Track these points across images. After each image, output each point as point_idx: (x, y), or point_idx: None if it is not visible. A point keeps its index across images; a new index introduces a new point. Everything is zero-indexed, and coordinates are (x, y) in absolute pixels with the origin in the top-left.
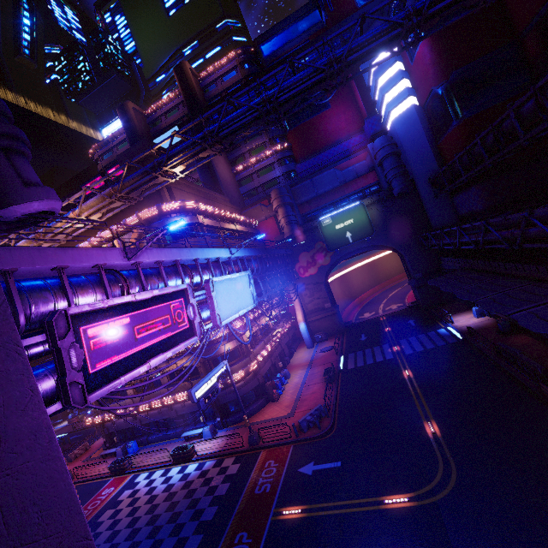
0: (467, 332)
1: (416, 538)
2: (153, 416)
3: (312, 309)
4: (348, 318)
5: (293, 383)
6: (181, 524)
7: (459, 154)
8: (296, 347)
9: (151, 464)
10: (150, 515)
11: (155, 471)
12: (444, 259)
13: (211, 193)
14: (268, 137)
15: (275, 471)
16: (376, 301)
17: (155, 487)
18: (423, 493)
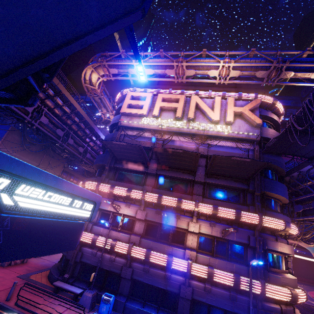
0: None
1: None
2: (154, 277)
3: None
4: None
5: None
6: None
7: None
8: None
9: None
10: None
11: None
12: None
13: None
14: None
15: None
16: None
17: None
18: None
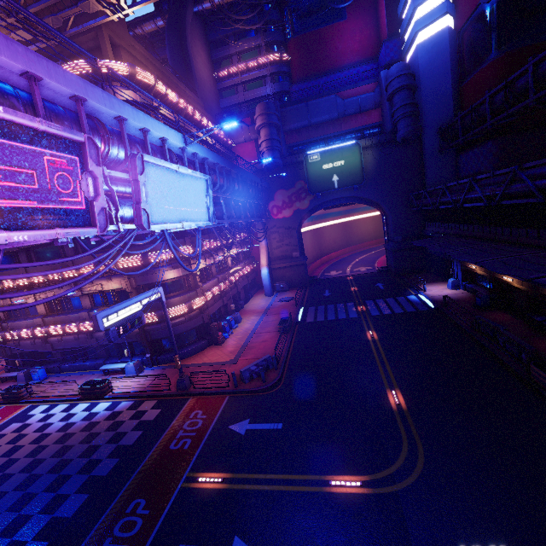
0: (441, 302)
1: (368, 540)
2: (68, 342)
3: (279, 256)
4: (314, 273)
5: (243, 328)
6: (66, 476)
7: (494, 90)
8: (254, 293)
9: (55, 396)
10: (31, 458)
11: (57, 404)
12: (430, 225)
13: (181, 85)
14: (265, 40)
15: (200, 424)
16: (344, 262)
17: (50, 424)
18: (381, 478)
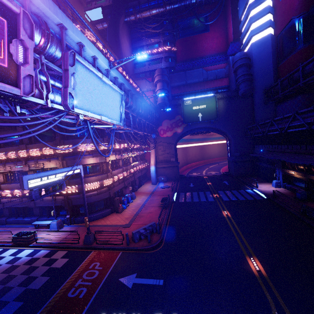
0: (270, 195)
1: None
2: (15, 203)
3: (162, 160)
4: (182, 173)
5: (136, 203)
6: None
7: (305, 62)
8: (144, 182)
9: None
10: None
11: None
12: (258, 146)
13: (112, 53)
14: (163, 39)
15: (97, 275)
16: (201, 168)
17: None
18: None
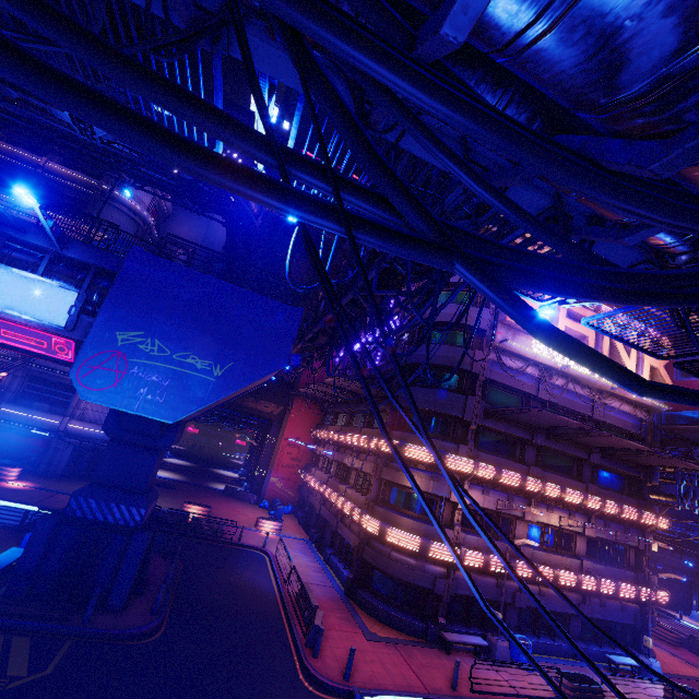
0: None
1: None
2: (551, 599)
3: None
4: None
5: None
6: None
7: None
8: None
9: None
10: None
11: None
12: None
13: None
14: None
15: None
16: None
17: None
18: None
